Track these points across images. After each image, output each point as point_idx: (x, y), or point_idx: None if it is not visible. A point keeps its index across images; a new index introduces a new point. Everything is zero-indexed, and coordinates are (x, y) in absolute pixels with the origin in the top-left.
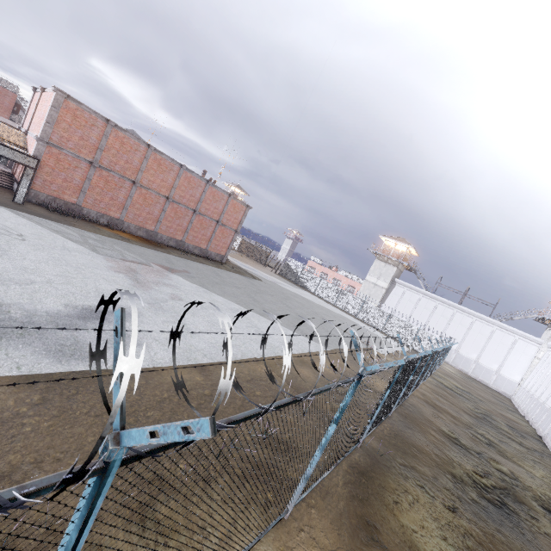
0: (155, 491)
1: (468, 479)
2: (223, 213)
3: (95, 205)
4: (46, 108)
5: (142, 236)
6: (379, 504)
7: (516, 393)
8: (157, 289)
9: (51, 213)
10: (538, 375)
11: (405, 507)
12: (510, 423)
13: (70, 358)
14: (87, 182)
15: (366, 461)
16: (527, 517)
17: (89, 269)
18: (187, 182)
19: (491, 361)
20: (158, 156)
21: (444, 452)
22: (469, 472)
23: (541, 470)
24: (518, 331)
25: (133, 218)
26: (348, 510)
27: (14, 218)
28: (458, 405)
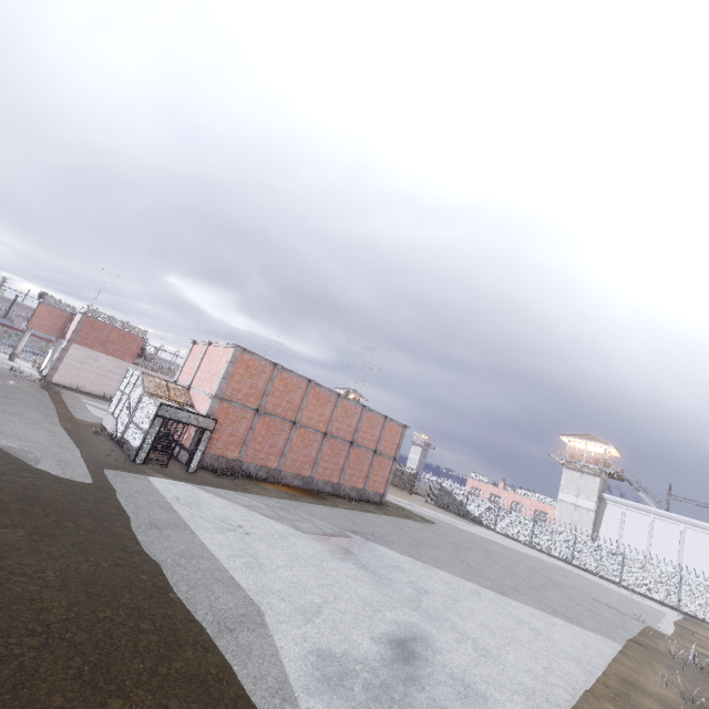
0: None
1: None
2: (380, 439)
3: (255, 457)
4: (221, 364)
5: (298, 485)
6: None
7: None
8: (394, 579)
9: (219, 477)
10: None
11: None
12: None
13: None
14: (250, 433)
15: None
16: None
17: (323, 563)
18: (343, 412)
19: None
20: (317, 389)
21: None
22: None
23: None
24: None
25: (290, 464)
26: None
27: (212, 499)
28: None
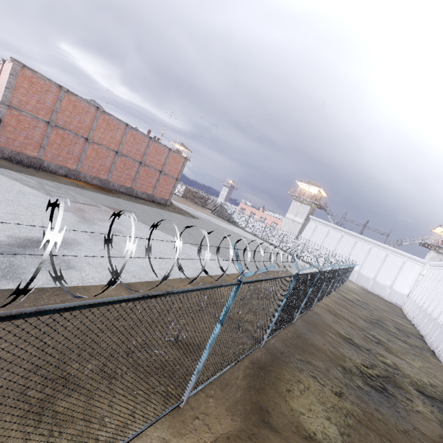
0: (58, 387)
1: (356, 370)
2: (165, 164)
3: (54, 158)
4: (6, 76)
5: (96, 184)
6: (273, 393)
7: (405, 303)
8: (101, 225)
9: (14, 165)
10: (422, 288)
11: (296, 394)
12: (398, 326)
13: (1, 279)
14: (46, 139)
15: (266, 358)
16: (403, 399)
17: (39, 208)
18: (133, 139)
19: (385, 278)
20: (107, 117)
21: (338, 349)
22: (358, 364)
23: (420, 362)
24: (407, 254)
25: (88, 169)
26: (244, 399)
27: None
28: (356, 313)
